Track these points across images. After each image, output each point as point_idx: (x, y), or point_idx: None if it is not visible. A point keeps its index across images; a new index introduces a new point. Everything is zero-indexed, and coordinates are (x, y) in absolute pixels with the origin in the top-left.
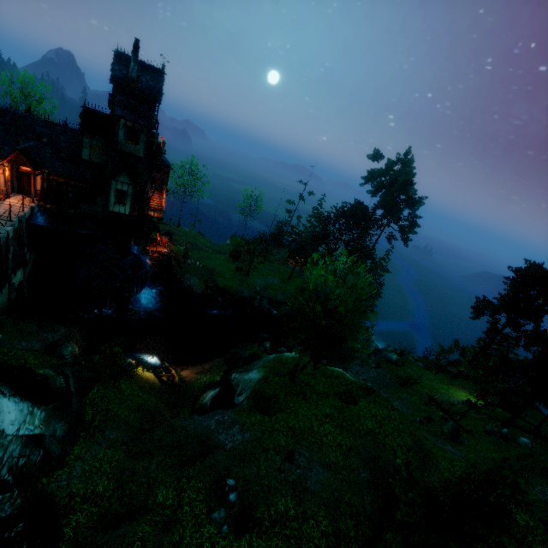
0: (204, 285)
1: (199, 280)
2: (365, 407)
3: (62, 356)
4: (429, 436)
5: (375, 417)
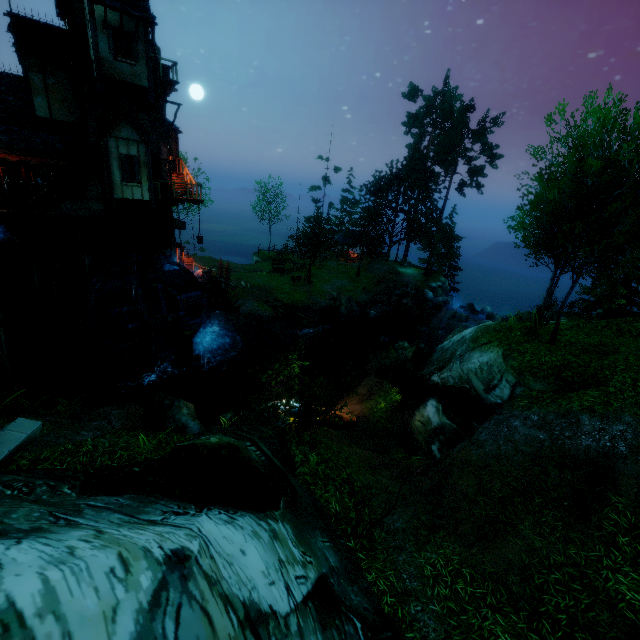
0: (267, 307)
1: (258, 302)
2: None
3: (182, 426)
4: None
5: None
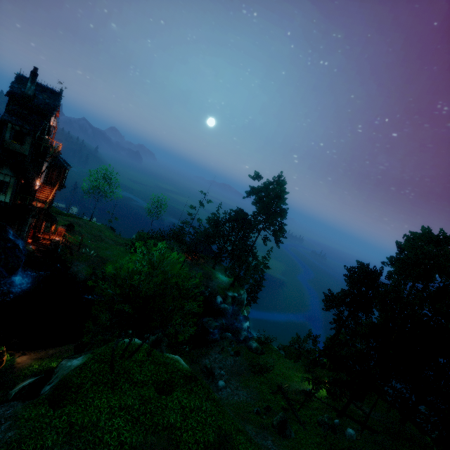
0: (91, 272)
1: (88, 267)
2: (177, 397)
3: None
4: (253, 429)
5: (183, 409)
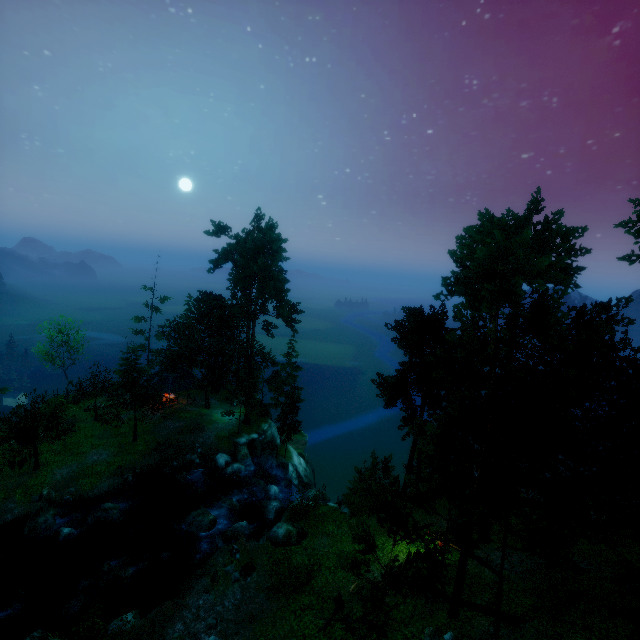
0: None
1: None
2: None
3: None
4: None
5: None
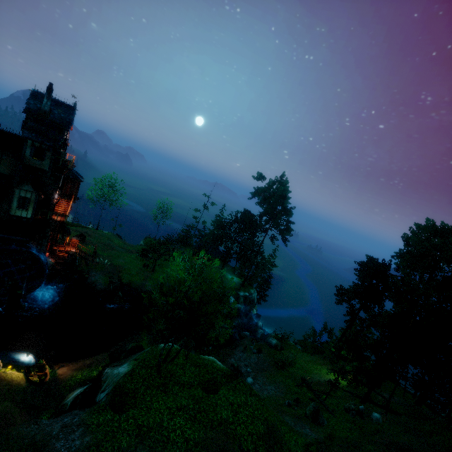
0: (108, 281)
1: (105, 276)
2: (224, 395)
3: None
4: (290, 419)
5: (232, 405)
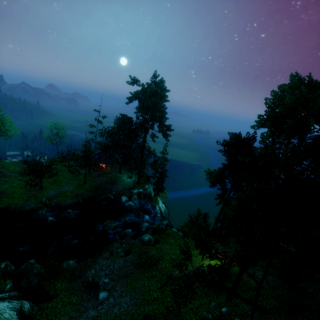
0: None
1: None
2: None
3: None
4: None
5: None
